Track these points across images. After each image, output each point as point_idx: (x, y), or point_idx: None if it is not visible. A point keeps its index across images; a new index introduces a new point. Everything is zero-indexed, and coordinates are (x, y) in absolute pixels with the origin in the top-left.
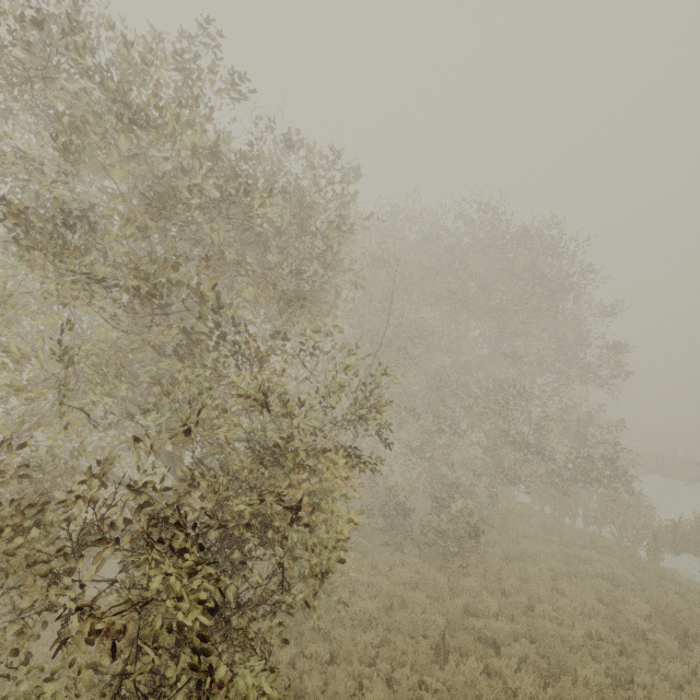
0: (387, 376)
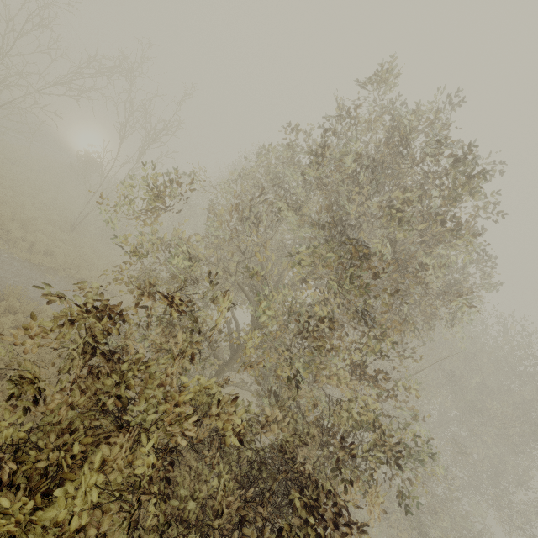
0: (435, 460)
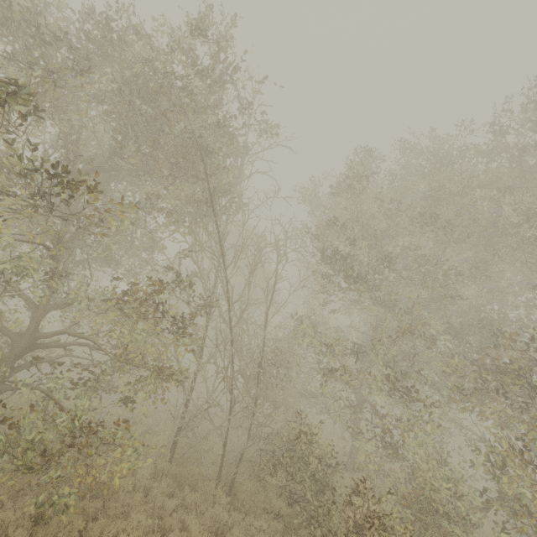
0: None
